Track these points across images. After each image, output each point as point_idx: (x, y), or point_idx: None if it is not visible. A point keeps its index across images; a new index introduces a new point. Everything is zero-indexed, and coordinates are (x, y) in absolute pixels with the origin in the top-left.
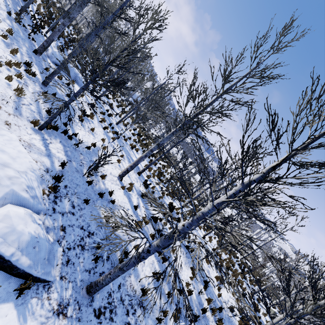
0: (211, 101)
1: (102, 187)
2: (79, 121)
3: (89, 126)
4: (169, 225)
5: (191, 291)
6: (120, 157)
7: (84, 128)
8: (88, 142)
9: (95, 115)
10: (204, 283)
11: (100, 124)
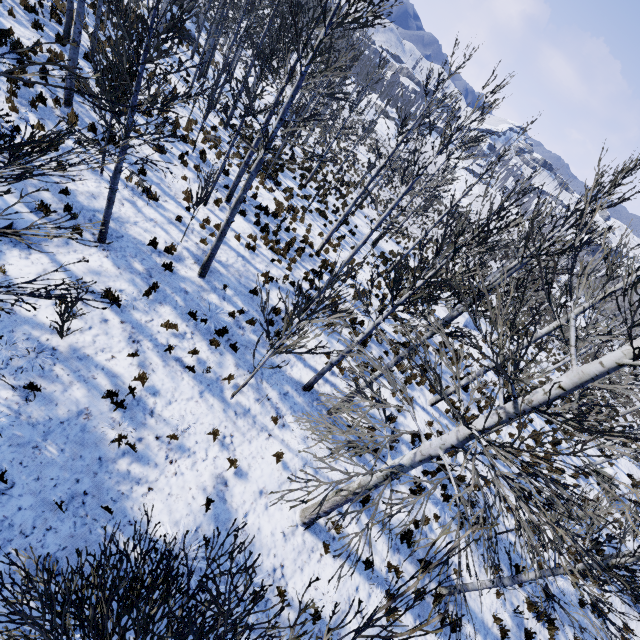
0: (592, 377)
1: (292, 618)
2: (125, 456)
3: (157, 431)
4: (430, 504)
5: (505, 631)
6: (271, 427)
7: (151, 464)
8: (191, 506)
9: (140, 333)
10: (515, 568)
11: (172, 363)
